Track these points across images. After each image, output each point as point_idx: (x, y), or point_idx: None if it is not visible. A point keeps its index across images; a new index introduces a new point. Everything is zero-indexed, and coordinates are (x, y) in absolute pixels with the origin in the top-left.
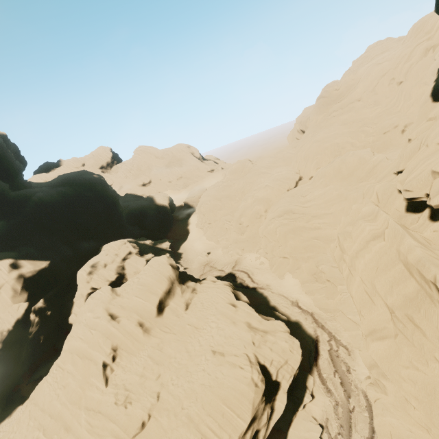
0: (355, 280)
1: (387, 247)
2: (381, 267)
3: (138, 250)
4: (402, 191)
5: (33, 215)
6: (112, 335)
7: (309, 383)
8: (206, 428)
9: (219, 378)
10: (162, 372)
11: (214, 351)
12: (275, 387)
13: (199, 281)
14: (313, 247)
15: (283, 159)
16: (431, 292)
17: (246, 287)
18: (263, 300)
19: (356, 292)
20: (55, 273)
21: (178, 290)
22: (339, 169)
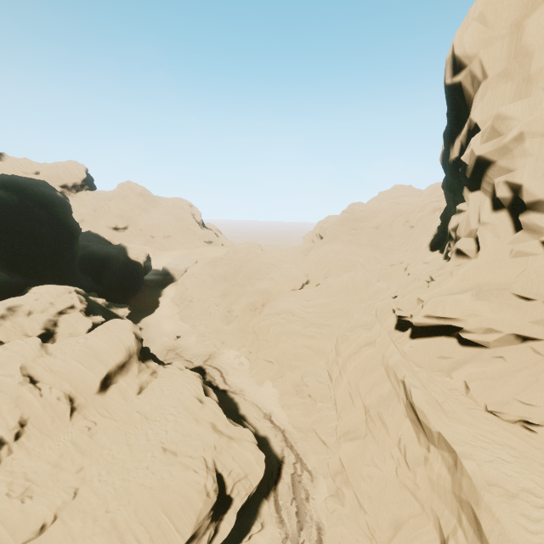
0: (343, 382)
1: (376, 353)
2: (367, 370)
3: (85, 307)
4: (396, 308)
5: None
6: (25, 404)
7: (263, 509)
8: (133, 539)
9: (166, 480)
10: (87, 464)
11: (165, 448)
12: (226, 504)
13: (162, 364)
14: (304, 356)
15: (295, 257)
16: (400, 391)
17: (215, 387)
18: (232, 405)
19: (341, 394)
20: None
21: (134, 367)
22: (346, 284)
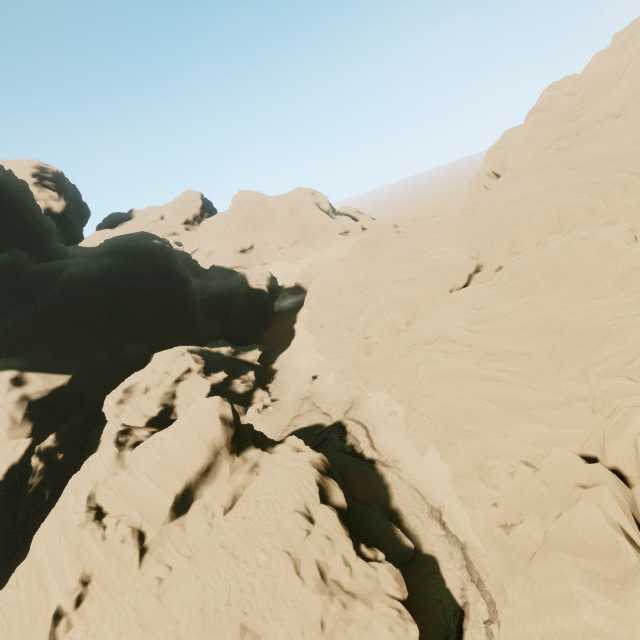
0: None
1: None
2: None
3: (202, 366)
4: None
5: (60, 301)
6: (86, 553)
7: None
8: None
9: None
10: None
11: (245, 627)
12: None
13: (271, 446)
14: (482, 415)
15: (454, 226)
16: None
17: (359, 455)
18: (380, 491)
19: None
20: (79, 393)
21: (224, 468)
22: (554, 264)
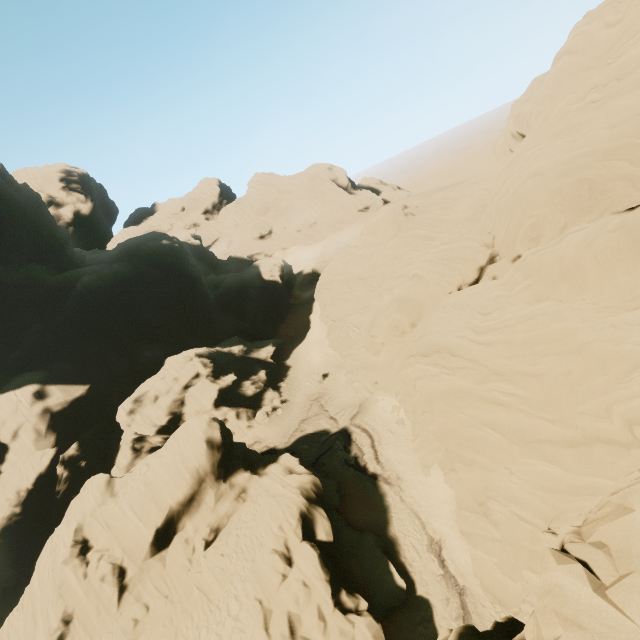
0: None
1: None
2: None
3: (210, 370)
4: None
5: (78, 311)
6: (69, 591)
7: None
8: None
9: None
10: None
11: None
12: None
13: (262, 467)
14: (485, 445)
15: (469, 204)
16: None
17: (362, 468)
18: (379, 514)
19: None
20: (98, 401)
21: (208, 496)
22: (575, 262)
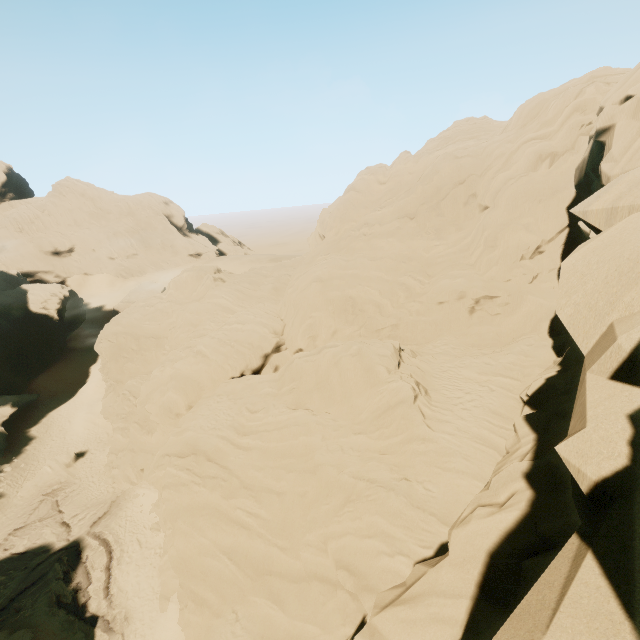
0: None
1: None
2: None
3: None
4: None
5: None
6: None
7: None
8: None
9: None
10: None
11: None
12: None
13: None
14: (219, 580)
15: (275, 286)
16: None
17: (80, 608)
18: None
19: None
20: None
21: None
22: (327, 375)
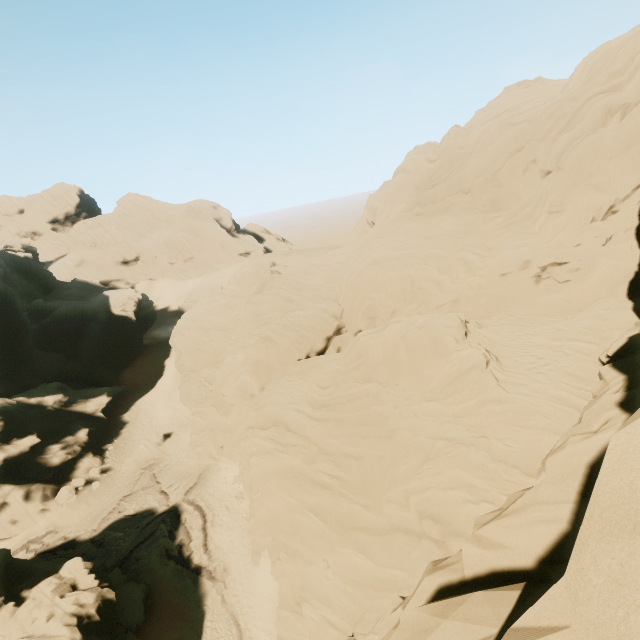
0: None
1: None
2: None
3: None
4: None
5: None
6: None
7: None
8: None
9: None
10: None
11: None
12: None
13: (30, 585)
14: (308, 533)
15: (329, 274)
16: None
17: (186, 560)
18: (192, 625)
19: None
20: None
21: None
22: (393, 349)
